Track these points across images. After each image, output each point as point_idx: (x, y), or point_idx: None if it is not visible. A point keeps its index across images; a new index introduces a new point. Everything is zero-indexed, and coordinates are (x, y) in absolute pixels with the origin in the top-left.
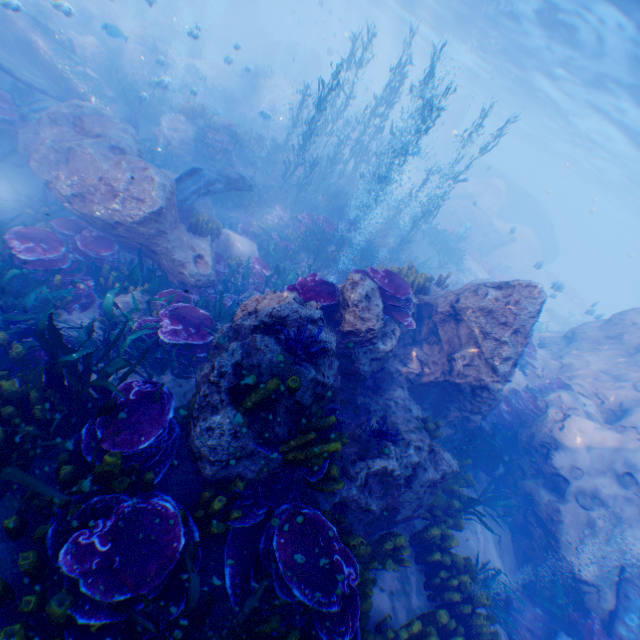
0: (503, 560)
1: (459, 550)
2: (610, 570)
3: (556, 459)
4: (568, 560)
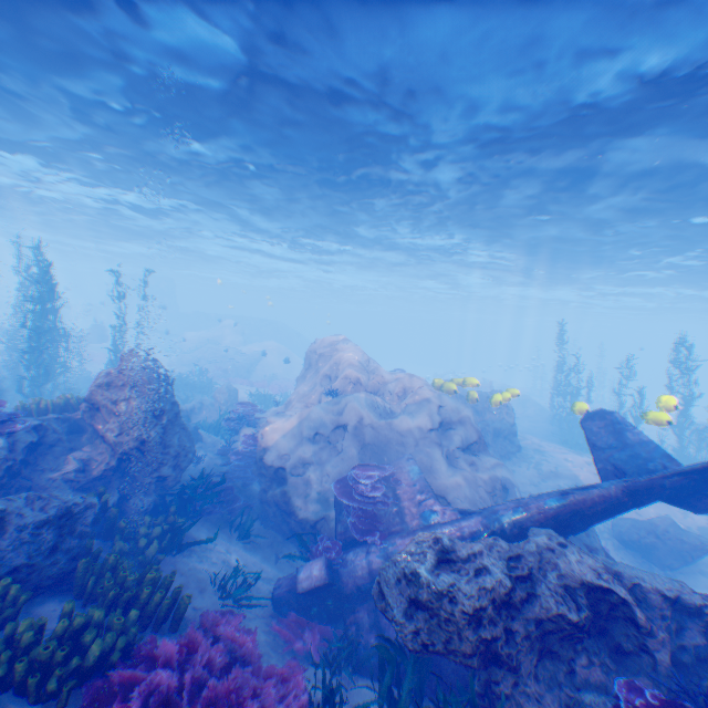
0: (287, 569)
1: (182, 578)
2: (330, 499)
3: (270, 459)
4: (305, 518)
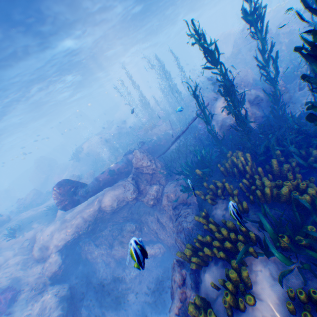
0: None
1: None
2: None
3: None
4: None
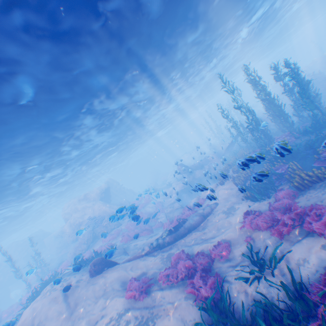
0: None
1: None
2: None
3: None
4: None
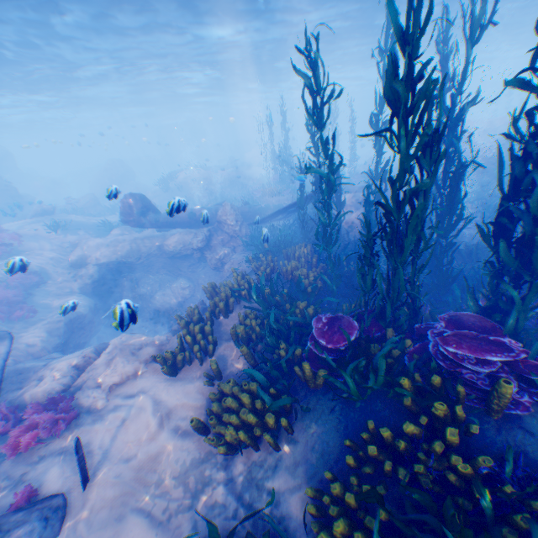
0: None
1: None
2: None
3: None
4: None
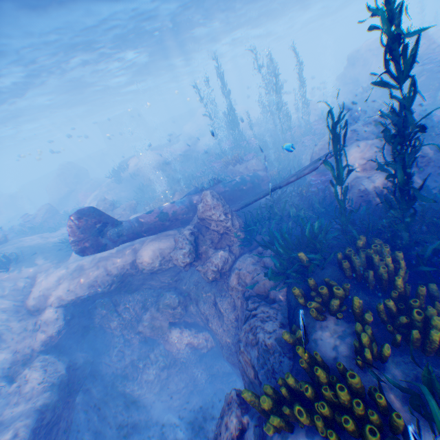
0: None
1: None
2: None
3: None
4: None
